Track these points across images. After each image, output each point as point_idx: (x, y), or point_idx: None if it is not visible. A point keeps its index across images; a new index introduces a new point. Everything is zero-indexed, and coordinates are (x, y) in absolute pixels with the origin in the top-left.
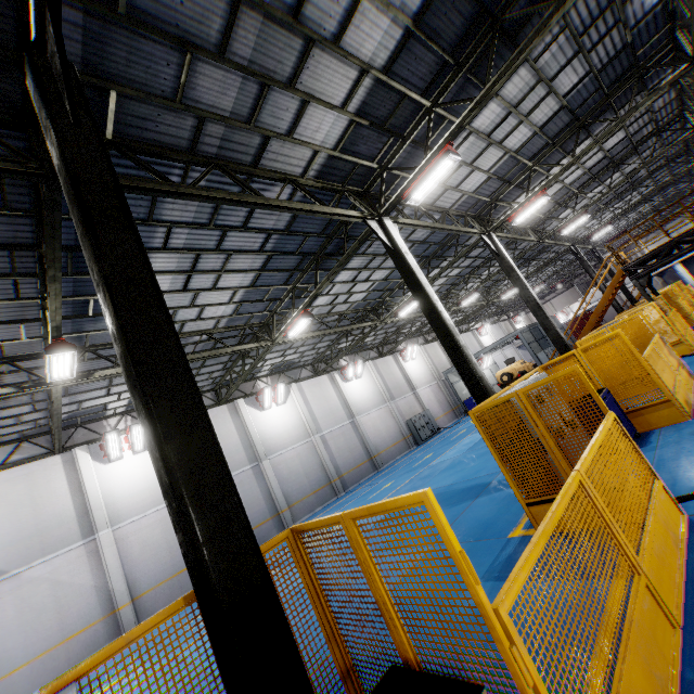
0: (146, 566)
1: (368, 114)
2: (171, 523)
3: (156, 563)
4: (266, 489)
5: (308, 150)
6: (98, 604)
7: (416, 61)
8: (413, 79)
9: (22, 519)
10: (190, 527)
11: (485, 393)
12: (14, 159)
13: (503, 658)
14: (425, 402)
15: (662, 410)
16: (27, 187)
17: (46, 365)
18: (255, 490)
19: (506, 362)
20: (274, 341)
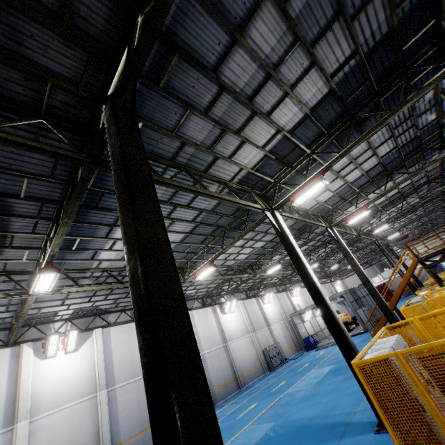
0: None
1: (275, 153)
2: None
3: None
4: None
5: (237, 167)
6: None
7: (307, 129)
8: (303, 138)
9: None
10: None
11: (347, 343)
12: (74, 151)
13: None
14: (276, 336)
15: None
16: (69, 167)
17: (34, 281)
18: None
19: None
20: (186, 280)
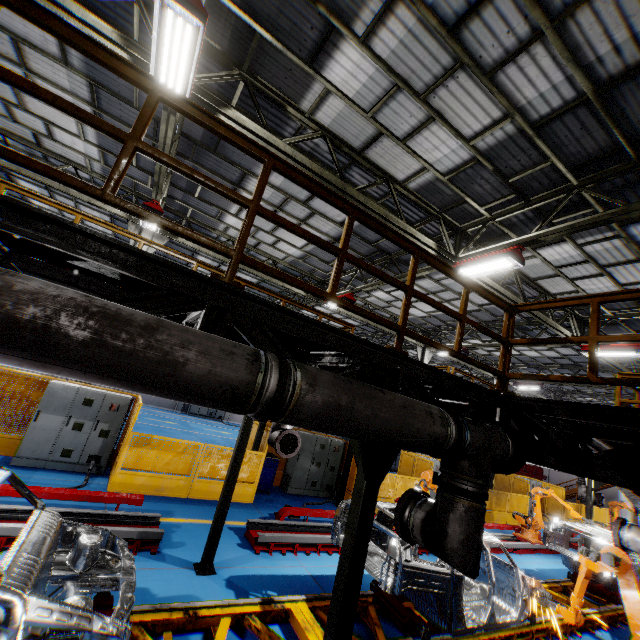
0: None
1: None
2: None
3: None
4: None
5: None
6: None
7: None
8: None
9: None
10: None
11: None
12: None
13: None
14: None
15: None
16: None
17: None
18: None
19: None
20: None
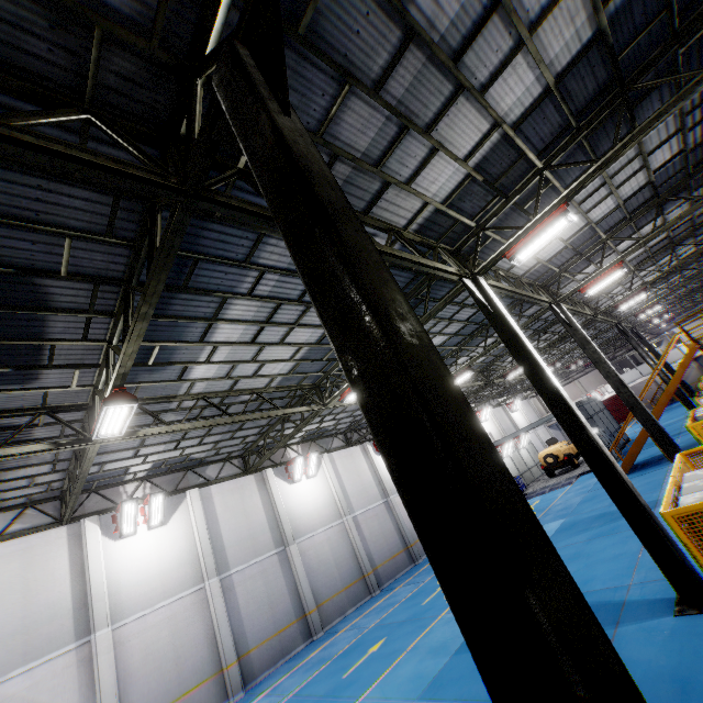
0: (146, 683)
1: (483, 170)
2: None
3: (159, 679)
4: (292, 582)
5: (418, 201)
6: None
7: (543, 121)
8: (534, 139)
9: (8, 610)
10: None
11: (622, 482)
12: (156, 171)
13: None
14: None
15: None
16: (138, 213)
17: (97, 419)
18: (280, 582)
19: (548, 442)
20: (326, 405)
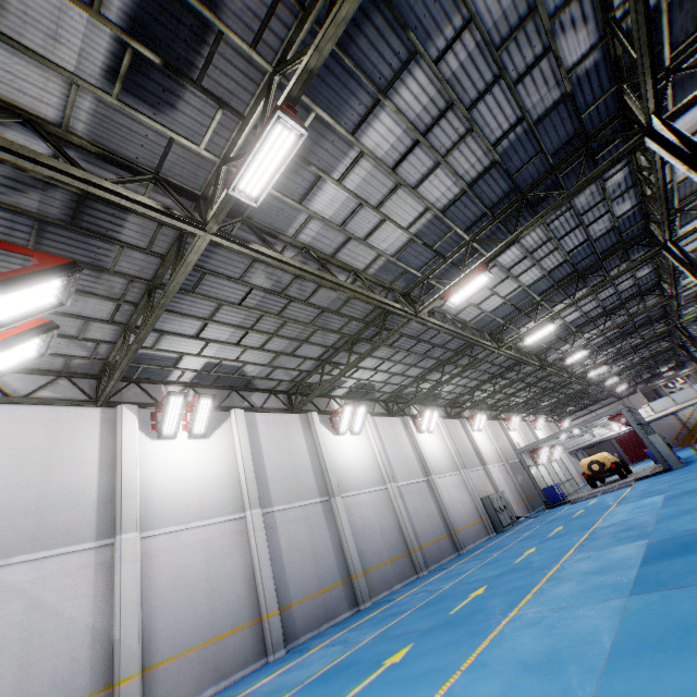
0: (174, 613)
1: None
2: None
3: (188, 611)
4: (336, 537)
5: None
6: (87, 664)
7: None
8: None
9: (22, 481)
10: None
11: None
12: None
13: None
14: (497, 482)
15: None
16: None
17: (251, 147)
18: (324, 535)
19: (589, 452)
20: (419, 312)
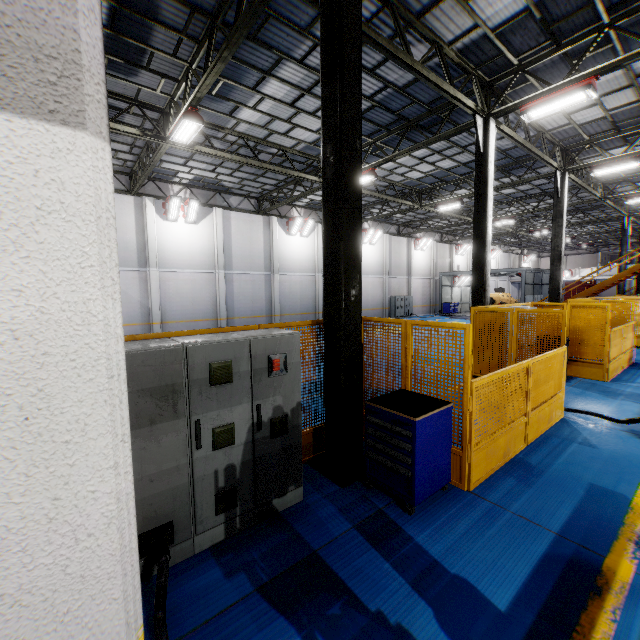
0: (175, 306)
1: (545, 8)
2: (324, 283)
3: (182, 307)
4: (269, 295)
5: (471, 21)
6: (140, 314)
7: None
8: None
9: None
10: (342, 289)
11: (482, 302)
12: None
13: (462, 400)
14: (413, 290)
15: (593, 368)
16: None
17: (176, 126)
18: (261, 292)
19: (496, 290)
20: None
